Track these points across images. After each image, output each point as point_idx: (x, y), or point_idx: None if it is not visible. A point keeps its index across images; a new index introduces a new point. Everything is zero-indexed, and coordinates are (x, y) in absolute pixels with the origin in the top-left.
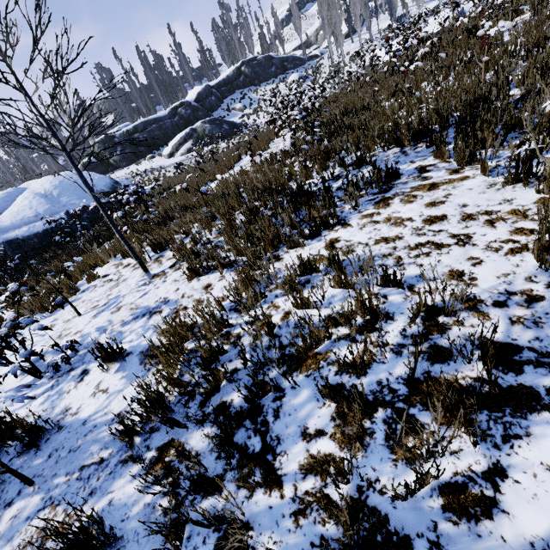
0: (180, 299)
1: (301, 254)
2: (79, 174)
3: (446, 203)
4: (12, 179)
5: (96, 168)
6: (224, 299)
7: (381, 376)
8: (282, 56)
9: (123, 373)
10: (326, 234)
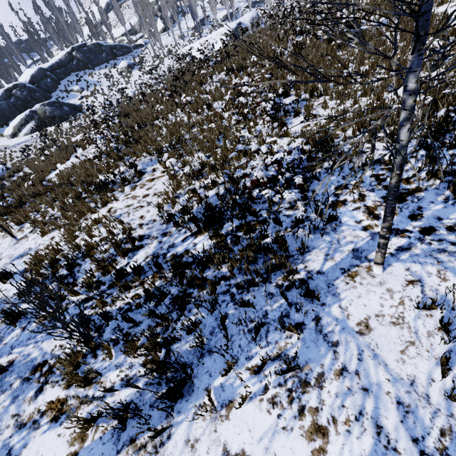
0: (38, 246)
1: (91, 217)
2: None
3: (152, 188)
4: None
5: None
6: (61, 241)
7: (111, 252)
8: (110, 44)
9: (13, 281)
10: (109, 205)
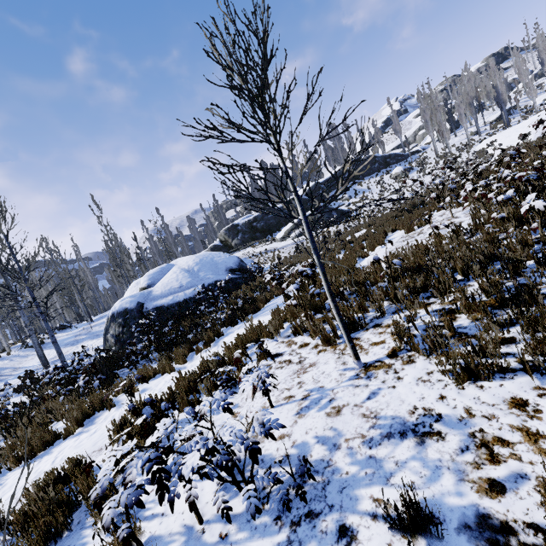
0: (467, 418)
1: None
2: (311, 239)
3: None
4: (159, 258)
5: (220, 250)
6: None
7: None
8: (384, 154)
9: None
10: None
